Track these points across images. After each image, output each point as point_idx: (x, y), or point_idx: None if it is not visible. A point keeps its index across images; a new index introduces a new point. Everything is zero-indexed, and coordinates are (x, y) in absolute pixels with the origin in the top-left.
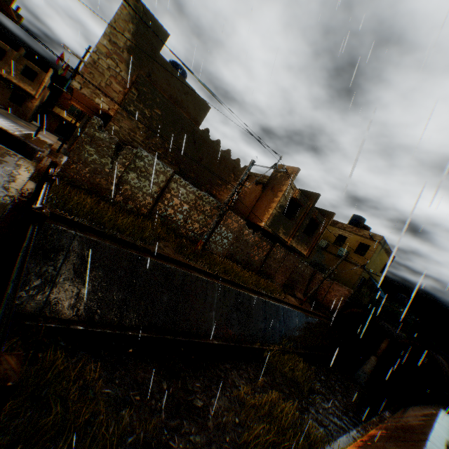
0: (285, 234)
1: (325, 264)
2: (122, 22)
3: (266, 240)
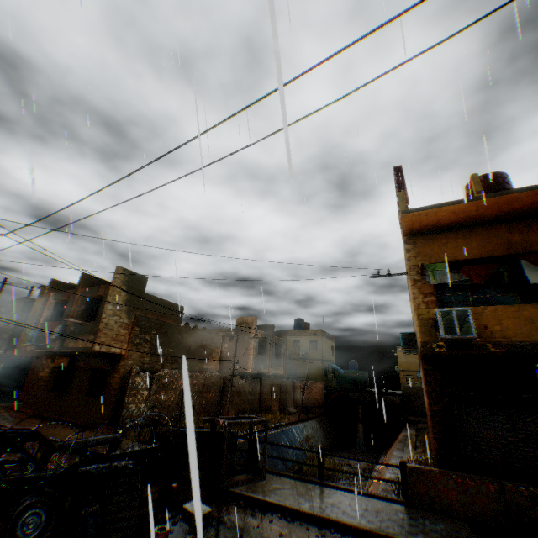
0: (265, 367)
1: (296, 370)
2: (118, 287)
3: (255, 381)
